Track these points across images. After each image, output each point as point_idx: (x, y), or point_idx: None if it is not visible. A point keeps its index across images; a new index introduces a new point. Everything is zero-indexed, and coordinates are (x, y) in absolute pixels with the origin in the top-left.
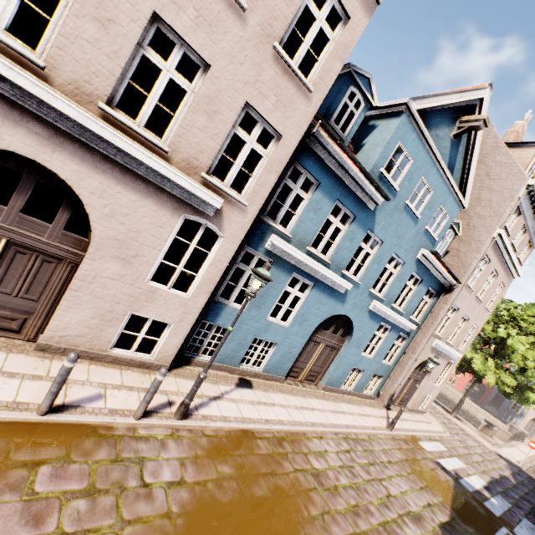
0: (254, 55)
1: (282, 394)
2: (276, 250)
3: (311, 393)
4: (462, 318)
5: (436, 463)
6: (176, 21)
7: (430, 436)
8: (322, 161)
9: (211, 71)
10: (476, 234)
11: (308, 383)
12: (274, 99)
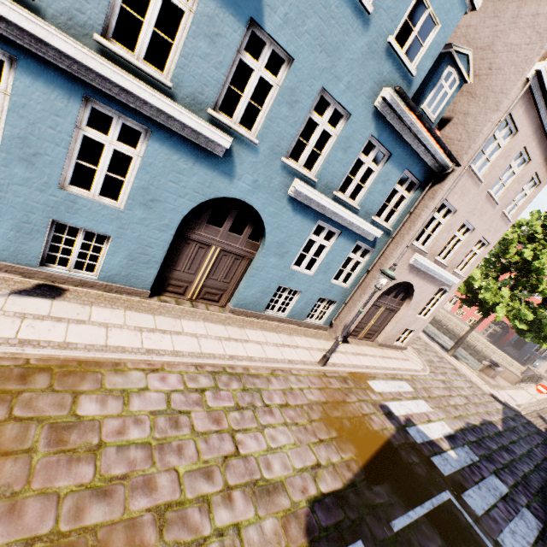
0: None
1: (126, 311)
2: None
3: (200, 315)
4: (464, 226)
5: (380, 407)
6: None
7: (394, 375)
8: None
9: None
10: (499, 81)
11: (208, 303)
12: None
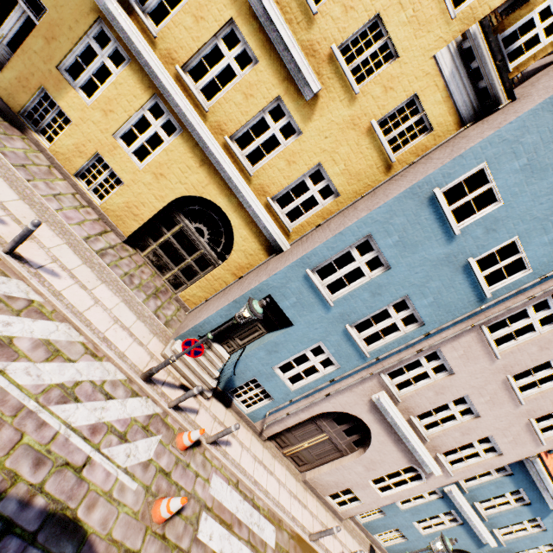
0: (512, 419)
1: None
2: (450, 494)
3: None
4: None
5: None
6: (475, 399)
7: None
8: (523, 464)
9: (479, 419)
10: None
11: None
12: (511, 438)
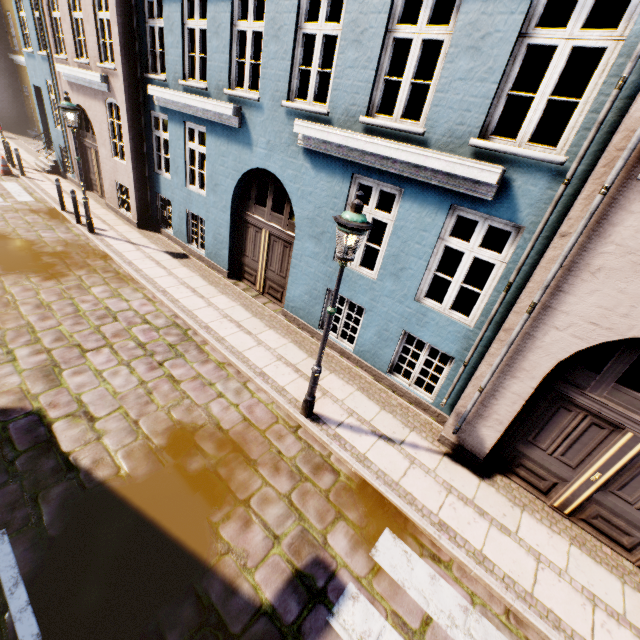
0: None
1: (197, 275)
2: (161, 102)
3: (247, 301)
4: None
5: (316, 562)
6: None
7: None
8: None
9: None
10: None
11: (274, 301)
12: None
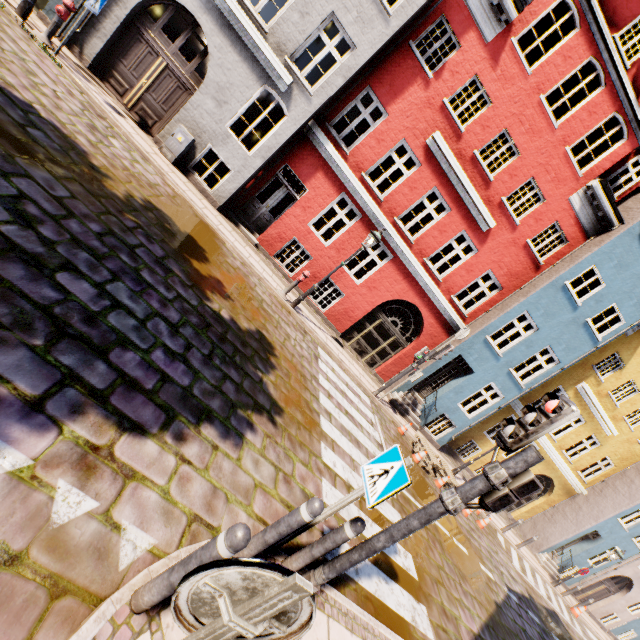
0: None
1: None
2: None
3: None
4: None
5: None
6: None
7: None
8: None
9: None
10: None
11: None
12: None
